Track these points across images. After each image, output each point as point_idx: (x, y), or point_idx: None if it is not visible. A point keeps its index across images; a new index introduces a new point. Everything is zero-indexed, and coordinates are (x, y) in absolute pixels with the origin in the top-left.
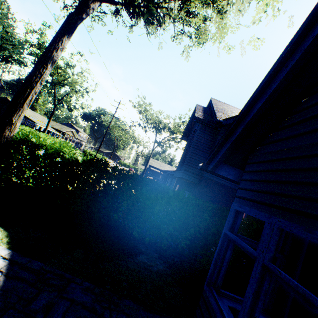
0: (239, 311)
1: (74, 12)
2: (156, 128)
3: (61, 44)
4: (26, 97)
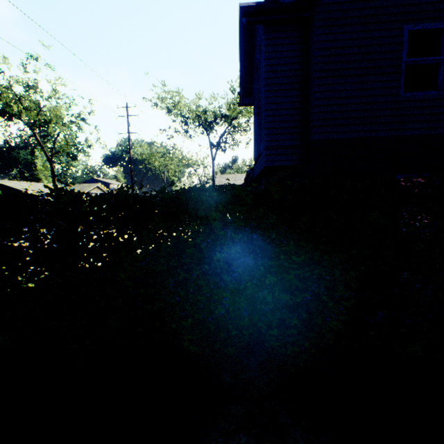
0: None
1: None
2: (204, 125)
3: None
4: None
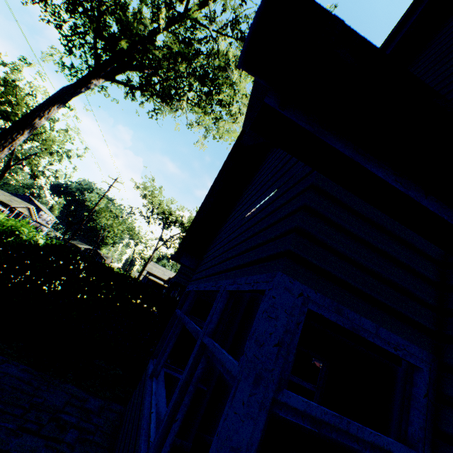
0: (175, 378)
1: (72, 85)
2: (165, 220)
3: (48, 113)
4: None
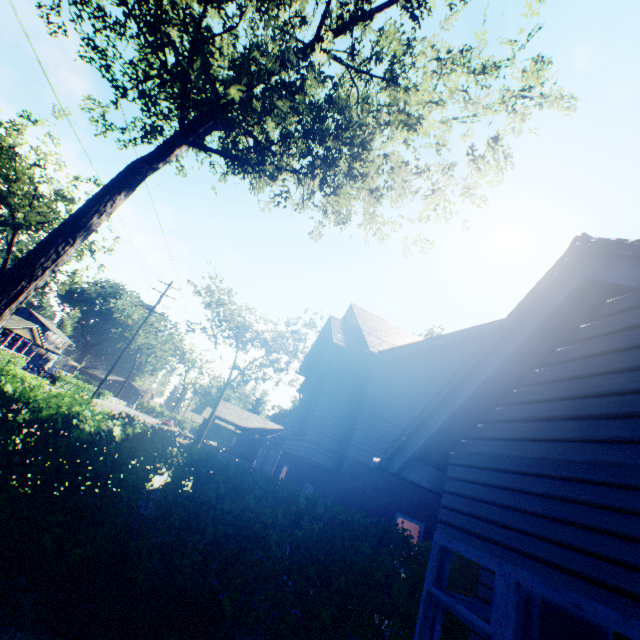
0: None
1: (146, 159)
2: (239, 338)
3: (111, 206)
4: (14, 296)
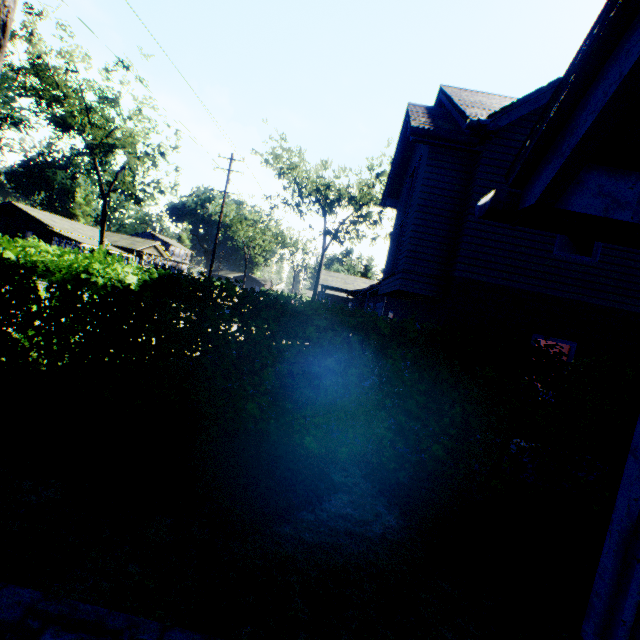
0: None
1: None
2: (323, 203)
3: None
4: None
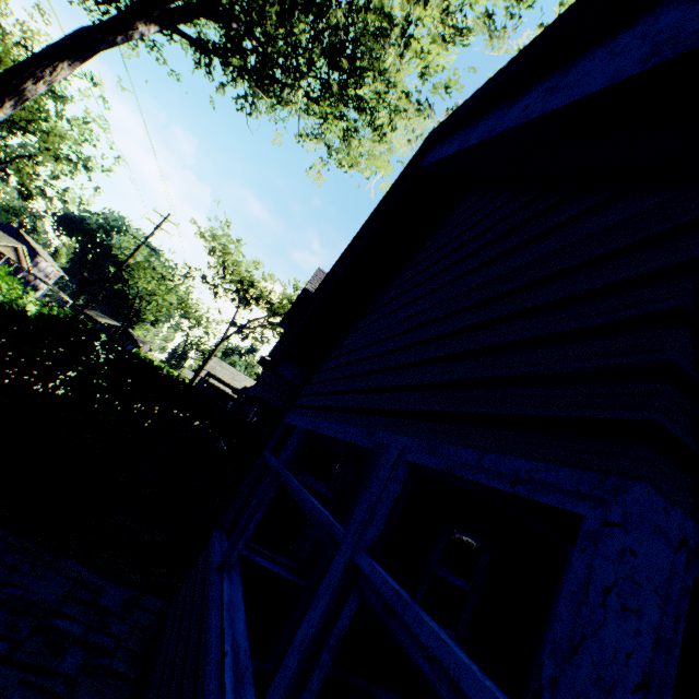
0: (256, 565)
1: (99, 27)
2: (242, 295)
3: (51, 73)
4: None
